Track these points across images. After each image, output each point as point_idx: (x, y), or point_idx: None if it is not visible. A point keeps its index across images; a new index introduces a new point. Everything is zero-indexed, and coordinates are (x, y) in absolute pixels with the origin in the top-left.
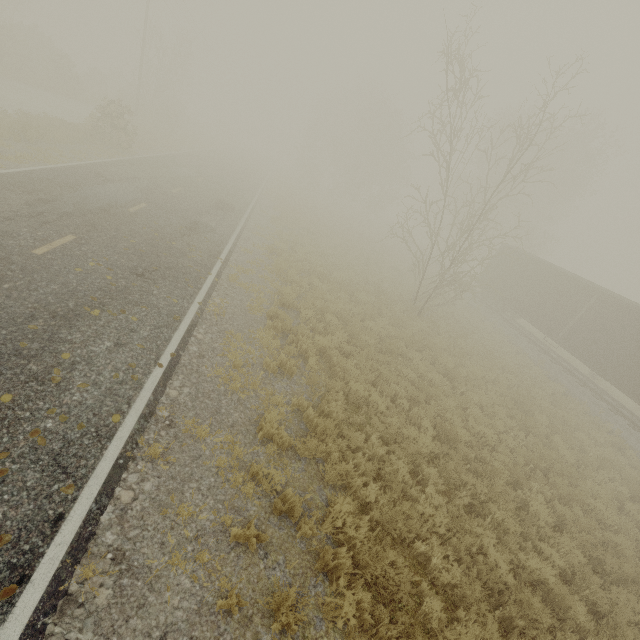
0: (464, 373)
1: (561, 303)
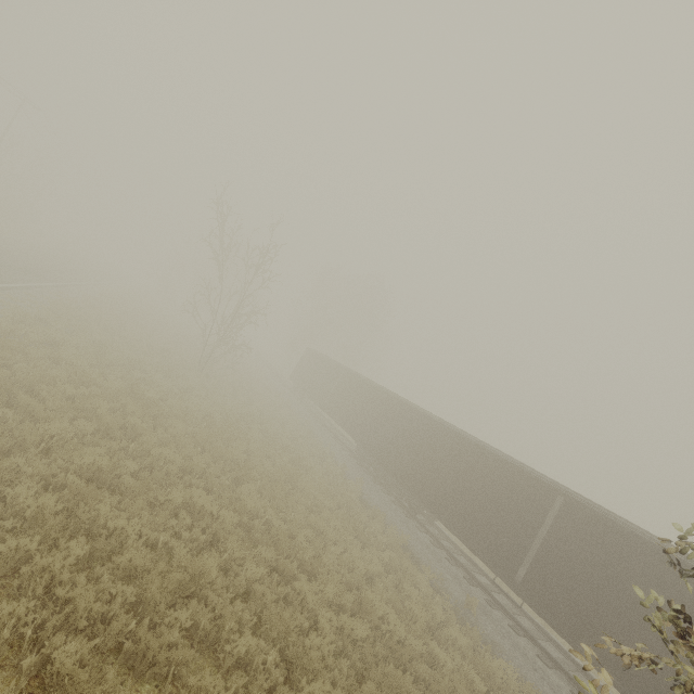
0: (203, 394)
1: (328, 381)
